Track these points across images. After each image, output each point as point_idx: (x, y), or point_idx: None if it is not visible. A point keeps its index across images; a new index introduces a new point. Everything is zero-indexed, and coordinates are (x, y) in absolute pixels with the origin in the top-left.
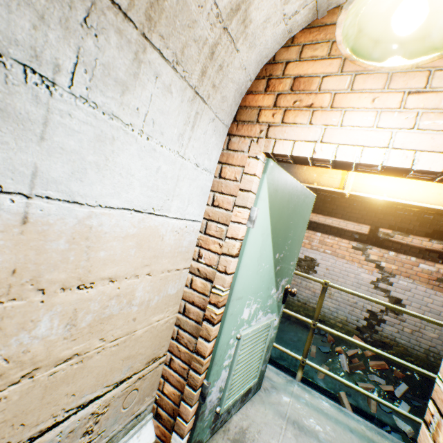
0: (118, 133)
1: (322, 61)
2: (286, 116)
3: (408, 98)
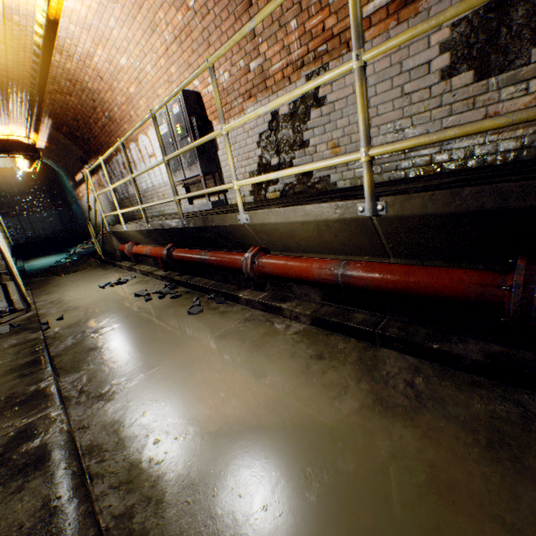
0: None
1: None
2: None
3: None
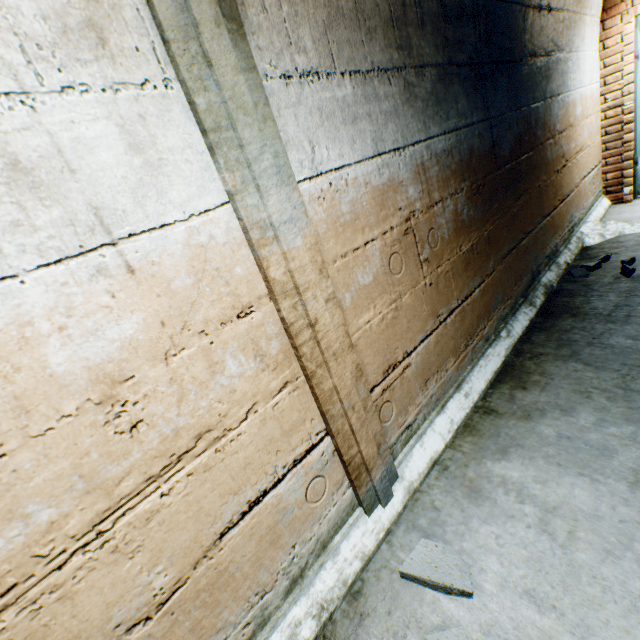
0: (584, 57)
1: None
2: None
3: None
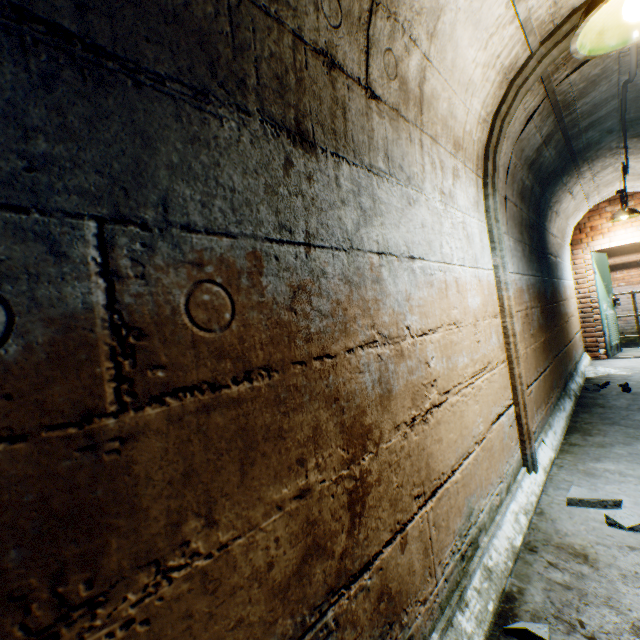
0: (566, 265)
1: (597, 220)
2: (592, 239)
3: (631, 224)
